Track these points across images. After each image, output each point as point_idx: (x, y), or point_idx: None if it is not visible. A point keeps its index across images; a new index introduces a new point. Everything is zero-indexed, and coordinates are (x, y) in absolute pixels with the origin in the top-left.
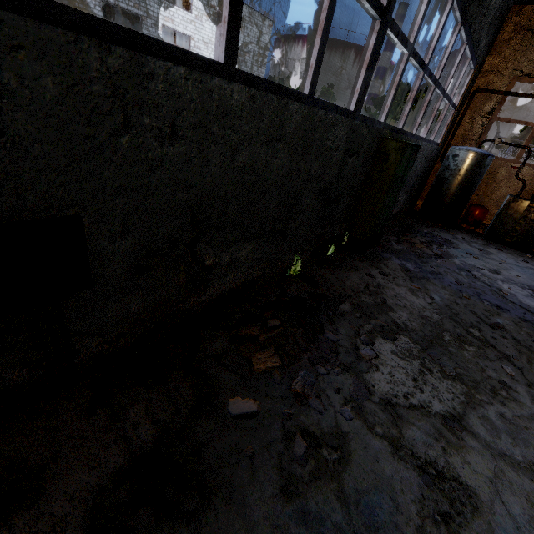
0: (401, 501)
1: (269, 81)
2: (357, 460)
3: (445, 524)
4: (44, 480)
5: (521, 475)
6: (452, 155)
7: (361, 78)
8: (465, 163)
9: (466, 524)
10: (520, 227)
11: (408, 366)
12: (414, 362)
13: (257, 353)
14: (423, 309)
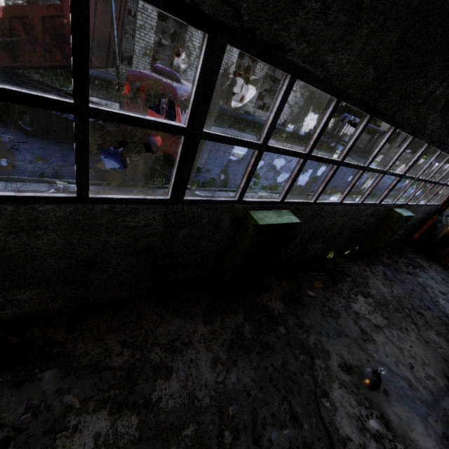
0: (352, 331)
1: (349, 202)
2: (342, 319)
3: (363, 340)
4: (270, 288)
5: (394, 347)
6: (446, 215)
7: (385, 193)
8: None
9: (370, 343)
10: None
11: (368, 307)
12: (371, 307)
13: (315, 281)
14: (385, 293)
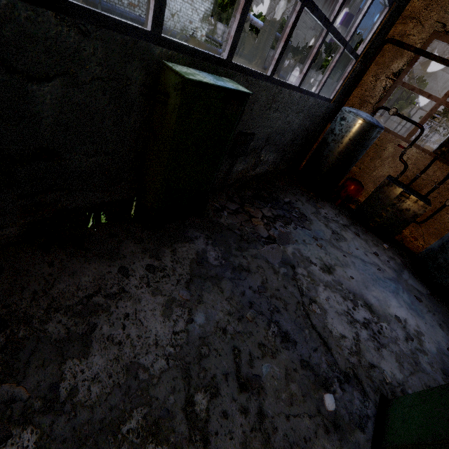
0: None
1: None
2: None
3: None
4: None
5: None
6: (340, 117)
7: None
8: (349, 130)
9: None
10: (386, 214)
11: None
12: None
13: None
14: (151, 347)
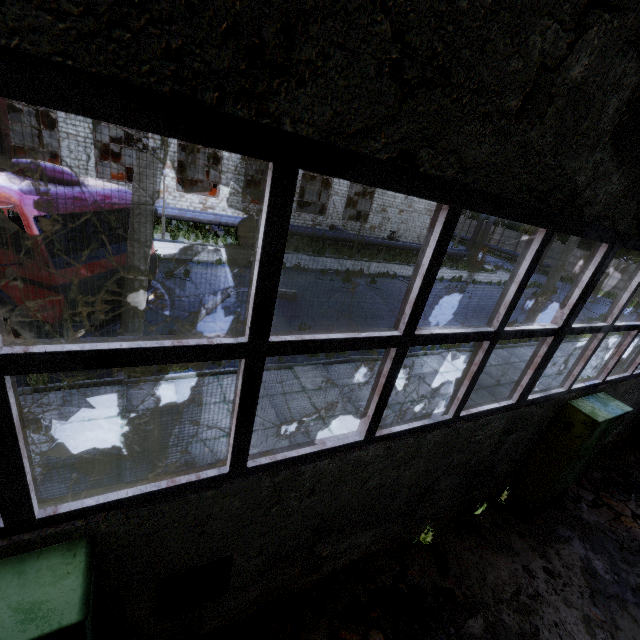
0: None
1: (408, 428)
2: None
3: None
4: None
5: None
6: None
7: (527, 376)
8: None
9: None
10: None
11: None
12: None
13: None
14: None
